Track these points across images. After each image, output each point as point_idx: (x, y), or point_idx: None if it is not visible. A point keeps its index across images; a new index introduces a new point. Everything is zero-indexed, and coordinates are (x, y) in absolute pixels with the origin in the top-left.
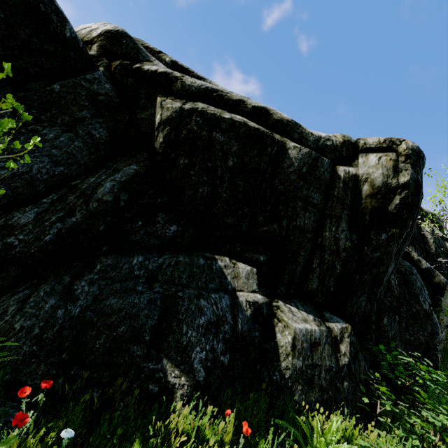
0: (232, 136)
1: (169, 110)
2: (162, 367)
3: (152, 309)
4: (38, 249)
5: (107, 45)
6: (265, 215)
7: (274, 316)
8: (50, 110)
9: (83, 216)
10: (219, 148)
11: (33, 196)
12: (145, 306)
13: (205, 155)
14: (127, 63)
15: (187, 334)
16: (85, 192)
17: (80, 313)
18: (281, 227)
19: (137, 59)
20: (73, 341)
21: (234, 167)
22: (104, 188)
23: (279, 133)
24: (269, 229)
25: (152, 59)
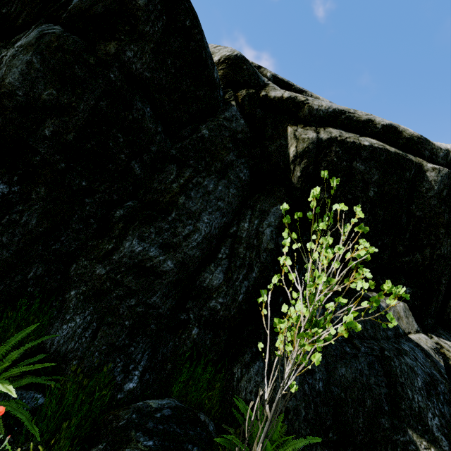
0: (373, 164)
1: (305, 141)
2: (409, 438)
3: (376, 375)
4: (235, 310)
5: (229, 73)
6: (405, 245)
7: (445, 357)
8: (204, 159)
9: (259, 270)
10: (359, 178)
11: (209, 252)
12: (369, 372)
13: (345, 186)
14: (253, 92)
15: (414, 399)
16: (250, 242)
17: (325, 388)
18: (424, 257)
19: (258, 84)
20: (333, 419)
21: (375, 197)
22: (266, 236)
23: (410, 152)
24: (411, 259)
25: (266, 81)
